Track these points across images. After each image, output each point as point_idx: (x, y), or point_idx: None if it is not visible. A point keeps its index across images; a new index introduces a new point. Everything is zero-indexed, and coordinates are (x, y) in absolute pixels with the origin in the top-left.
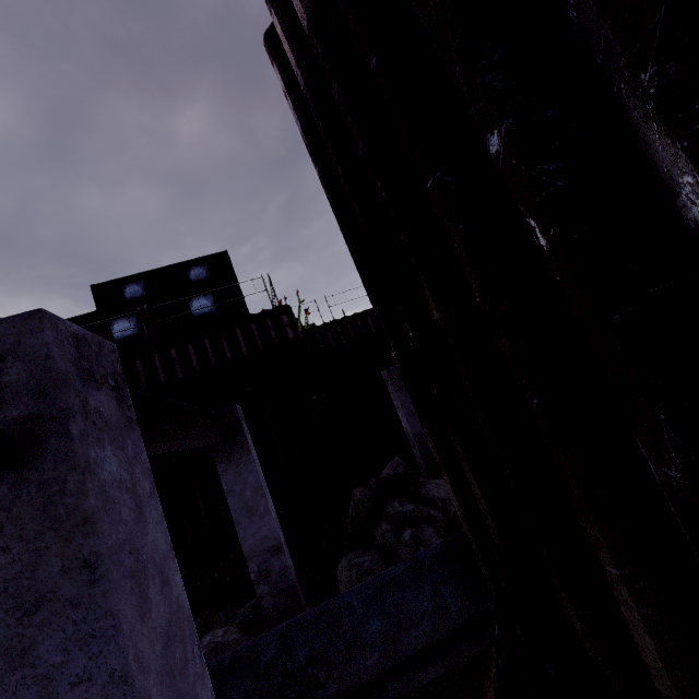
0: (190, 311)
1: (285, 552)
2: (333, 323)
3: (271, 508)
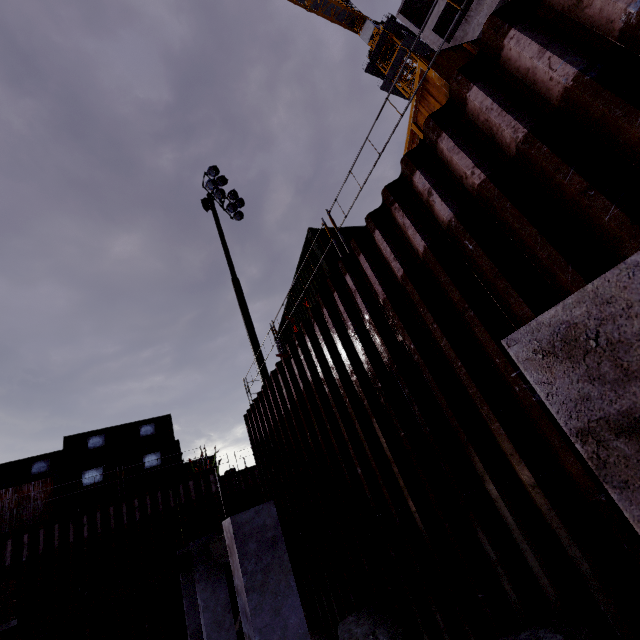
0: (151, 470)
1: None
2: (238, 473)
3: None
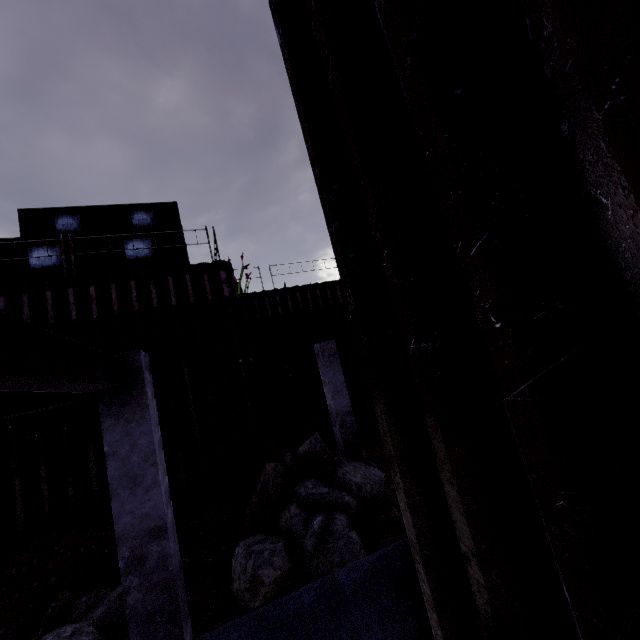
0: (121, 250)
1: (170, 535)
2: (273, 292)
3: (162, 479)
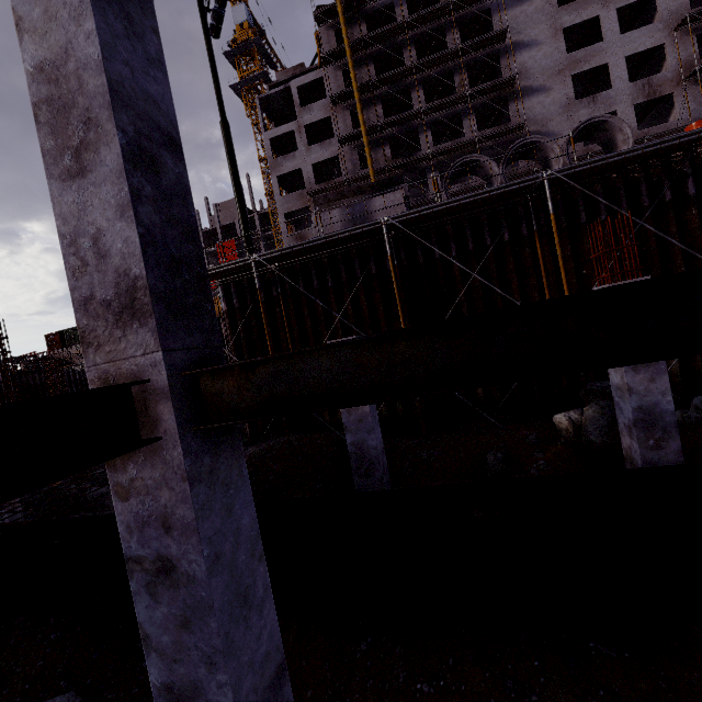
0: None
1: None
2: None
3: None
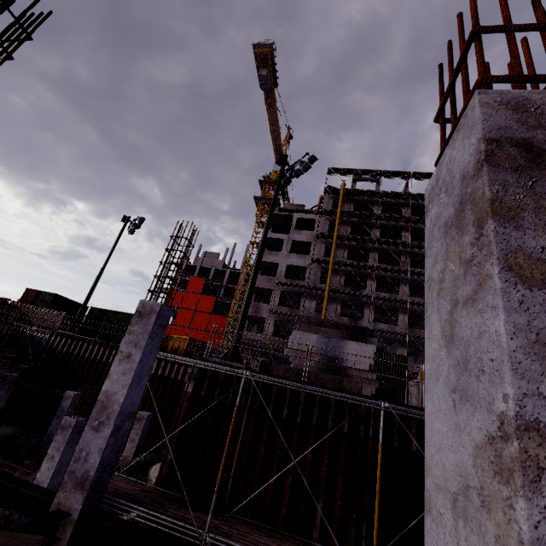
0: None
1: None
2: None
3: None
